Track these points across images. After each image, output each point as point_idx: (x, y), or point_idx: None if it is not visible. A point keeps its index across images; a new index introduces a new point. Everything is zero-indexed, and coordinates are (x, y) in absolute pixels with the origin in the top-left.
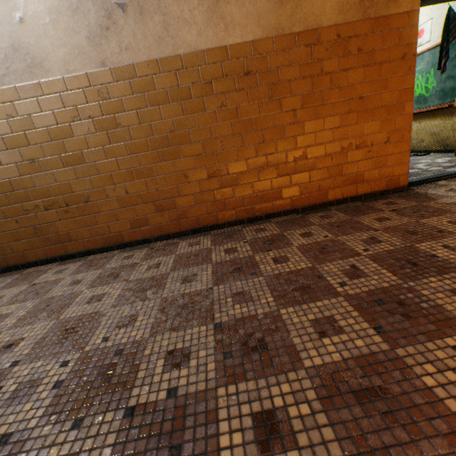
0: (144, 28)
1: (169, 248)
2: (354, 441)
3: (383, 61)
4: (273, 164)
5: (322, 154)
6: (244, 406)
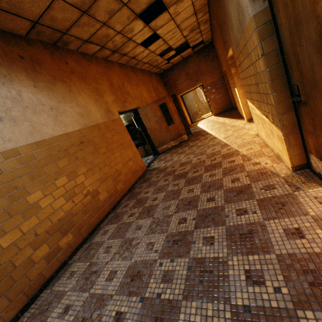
0: (19, 129)
1: (93, 246)
2: (216, 189)
3: (121, 132)
4: (109, 177)
5: (122, 166)
6: (204, 203)
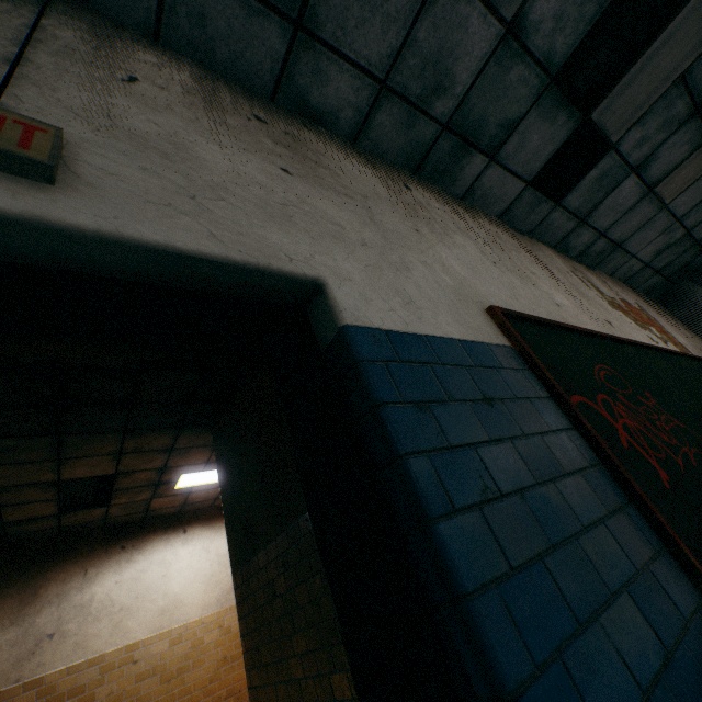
0: None
1: None
2: None
3: None
4: None
5: None
6: None
